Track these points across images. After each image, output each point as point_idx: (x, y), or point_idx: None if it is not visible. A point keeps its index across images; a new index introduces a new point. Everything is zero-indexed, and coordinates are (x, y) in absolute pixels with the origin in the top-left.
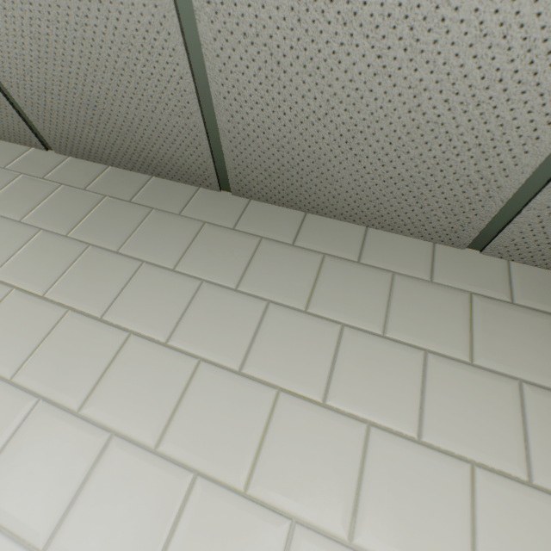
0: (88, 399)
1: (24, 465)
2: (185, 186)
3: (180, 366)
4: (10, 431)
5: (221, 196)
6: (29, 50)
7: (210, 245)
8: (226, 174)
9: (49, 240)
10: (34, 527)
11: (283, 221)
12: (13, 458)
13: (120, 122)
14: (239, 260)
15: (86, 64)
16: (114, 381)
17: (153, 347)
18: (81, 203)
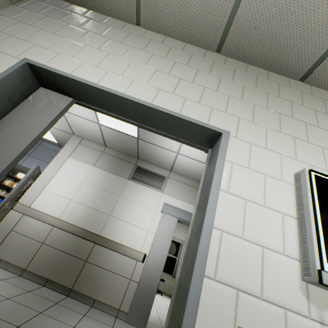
0: (307, 138)
1: (304, 152)
2: (283, 77)
3: (327, 133)
4: (293, 144)
5: (299, 82)
6: (271, 12)
7: (308, 99)
8: (308, 74)
9: (251, 90)
10: (319, 165)
11: (326, 94)
12: (300, 151)
13: (280, 46)
14: (321, 105)
15: (294, 23)
16: (311, 135)
17: (315, 127)
18: (249, 77)
